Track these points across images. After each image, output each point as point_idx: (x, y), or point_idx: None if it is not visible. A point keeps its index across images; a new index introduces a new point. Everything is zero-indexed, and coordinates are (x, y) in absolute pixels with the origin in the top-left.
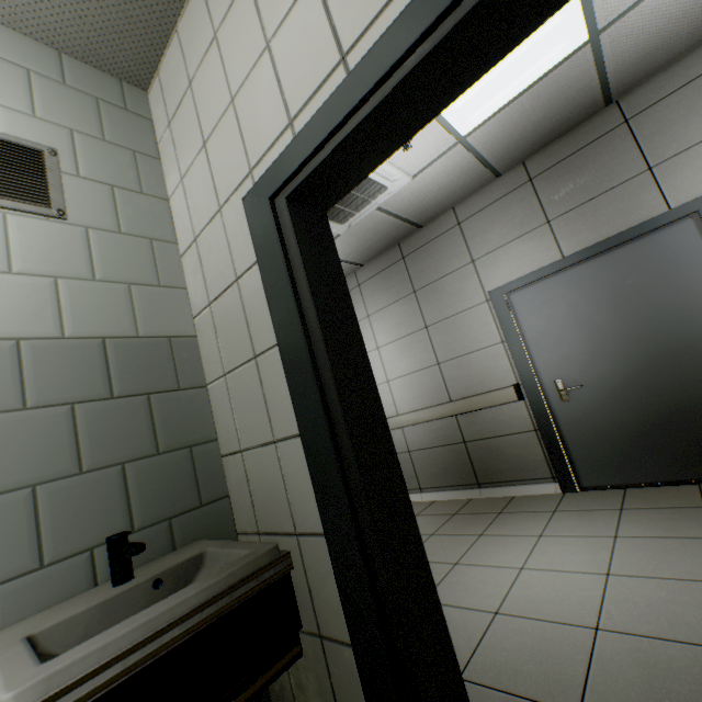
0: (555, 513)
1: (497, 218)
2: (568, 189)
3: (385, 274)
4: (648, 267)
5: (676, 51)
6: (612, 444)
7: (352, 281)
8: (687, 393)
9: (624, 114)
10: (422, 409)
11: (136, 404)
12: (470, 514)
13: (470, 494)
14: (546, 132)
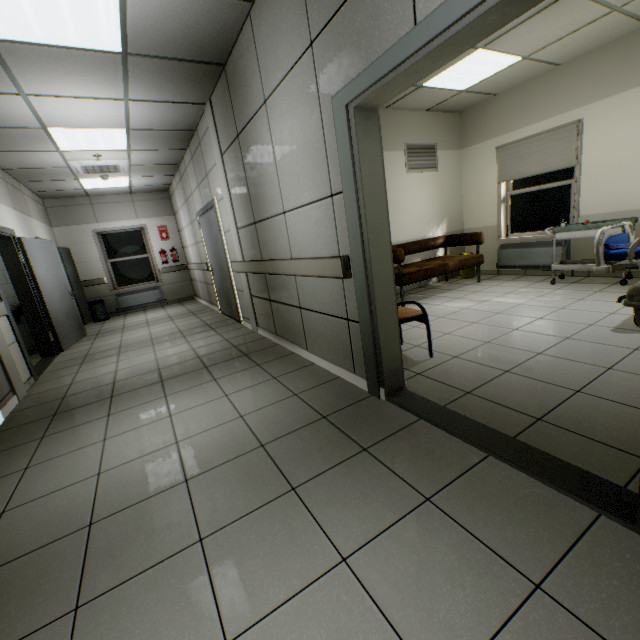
0: (196, 318)
1: (191, 174)
2: (198, 171)
3: (180, 185)
4: (213, 225)
5: (190, 119)
6: (221, 298)
7: (175, 182)
8: (225, 284)
9: (199, 139)
10: (197, 264)
11: (1, 273)
12: (191, 313)
13: (210, 306)
14: (176, 140)
